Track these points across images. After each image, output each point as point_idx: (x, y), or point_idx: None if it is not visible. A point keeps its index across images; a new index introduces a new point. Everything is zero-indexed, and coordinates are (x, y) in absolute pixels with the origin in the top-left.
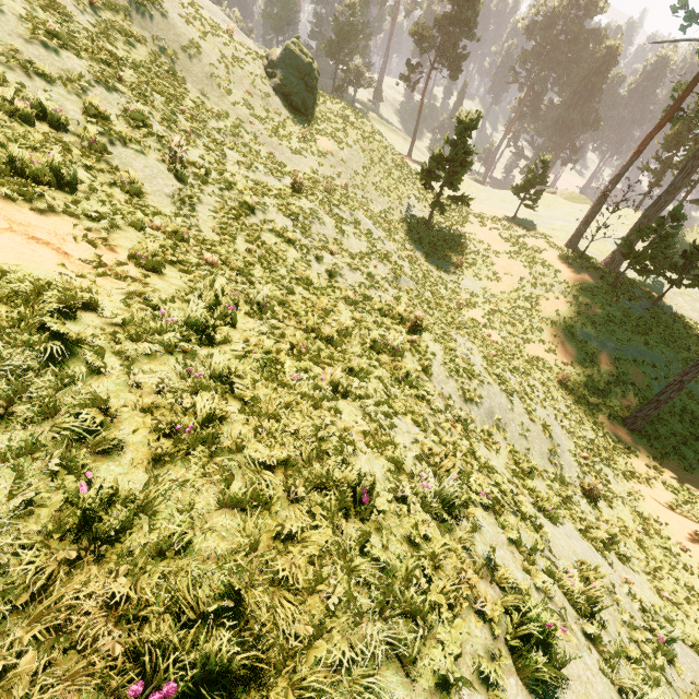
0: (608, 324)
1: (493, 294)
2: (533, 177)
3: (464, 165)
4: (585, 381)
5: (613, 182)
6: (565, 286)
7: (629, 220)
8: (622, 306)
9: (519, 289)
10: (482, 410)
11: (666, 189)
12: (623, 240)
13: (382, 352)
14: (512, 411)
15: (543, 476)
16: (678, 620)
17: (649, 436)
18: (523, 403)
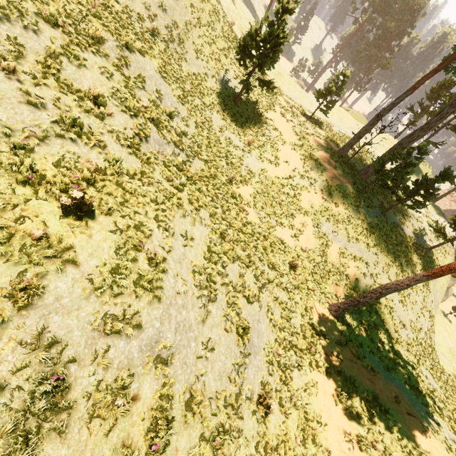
0: (346, 223)
1: (268, 176)
2: (333, 87)
3: (275, 49)
4: (313, 268)
5: (387, 109)
6: (325, 184)
7: (388, 144)
8: (360, 210)
9: (290, 178)
10: (135, 342)
11: (422, 126)
12: (378, 158)
13: None
14: (203, 324)
15: (202, 415)
16: None
17: (343, 322)
18: (229, 306)
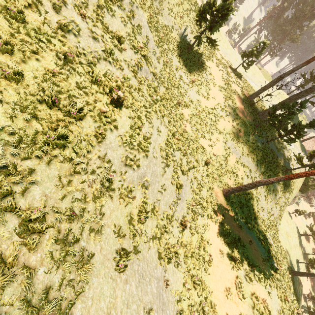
0: (243, 144)
1: (201, 105)
2: (255, 51)
3: (223, 18)
4: (218, 166)
5: (287, 73)
6: (236, 117)
7: (282, 98)
8: (254, 137)
9: (214, 109)
10: (136, 173)
11: (307, 89)
12: (273, 106)
13: (59, 109)
14: (162, 176)
15: (158, 217)
16: (184, 299)
17: (229, 200)
18: (174, 172)
